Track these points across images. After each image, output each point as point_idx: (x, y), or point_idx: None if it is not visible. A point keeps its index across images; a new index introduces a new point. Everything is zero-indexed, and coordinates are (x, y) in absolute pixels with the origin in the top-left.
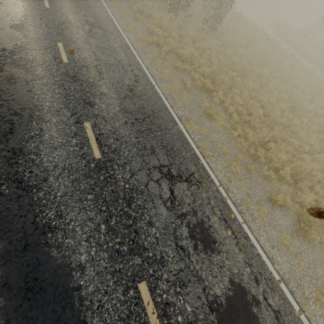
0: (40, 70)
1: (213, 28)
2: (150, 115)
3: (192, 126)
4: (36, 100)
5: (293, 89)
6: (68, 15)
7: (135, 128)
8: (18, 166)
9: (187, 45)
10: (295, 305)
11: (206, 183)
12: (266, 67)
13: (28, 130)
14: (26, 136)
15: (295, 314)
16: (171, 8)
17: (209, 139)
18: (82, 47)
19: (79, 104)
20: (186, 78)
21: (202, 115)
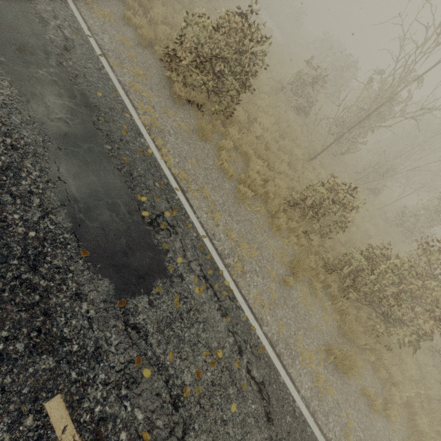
0: None
1: None
2: None
3: None
4: None
5: (221, 2)
6: None
7: None
8: None
9: None
10: (100, 53)
11: None
12: None
13: None
14: None
15: (94, 53)
16: None
17: None
18: None
19: None
20: None
21: None
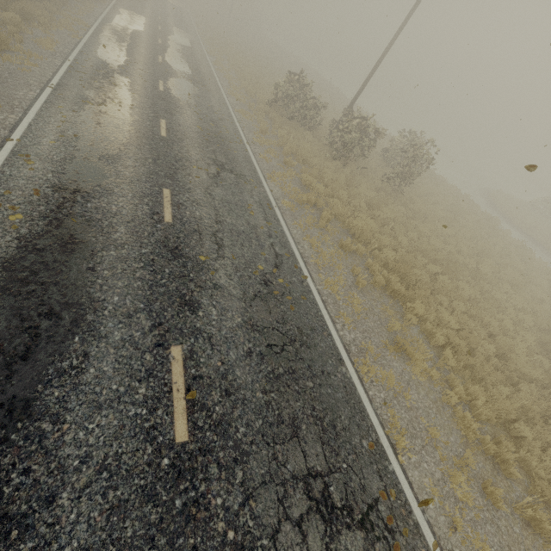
0: (122, 232)
1: (398, 189)
2: (294, 339)
3: (370, 369)
4: (97, 290)
5: (538, 307)
6: (190, 150)
7: (265, 367)
8: (4, 451)
9: (360, 211)
10: None
11: (405, 535)
12: (485, 260)
13: (60, 355)
14: (50, 369)
15: None
16: (337, 154)
17: (403, 402)
18: (200, 199)
19: (172, 303)
20: (359, 268)
21: (387, 343)
